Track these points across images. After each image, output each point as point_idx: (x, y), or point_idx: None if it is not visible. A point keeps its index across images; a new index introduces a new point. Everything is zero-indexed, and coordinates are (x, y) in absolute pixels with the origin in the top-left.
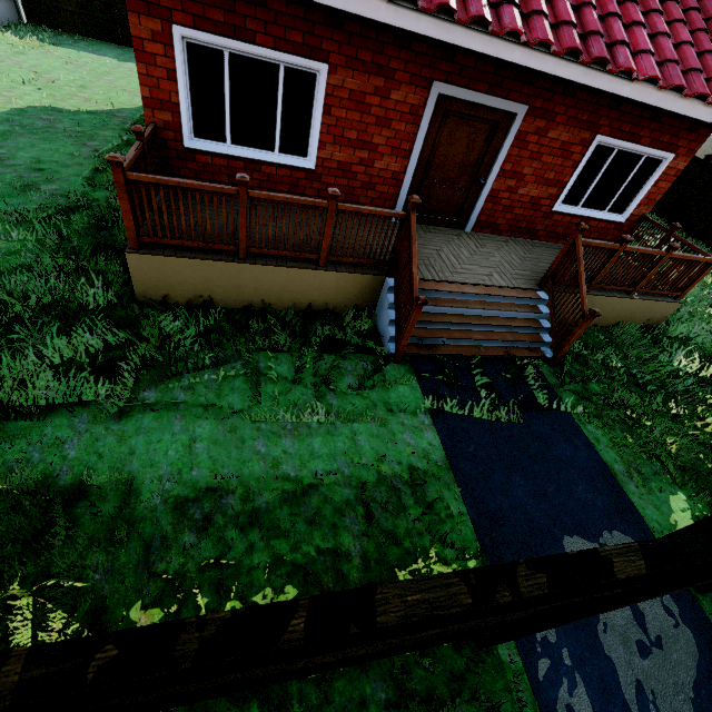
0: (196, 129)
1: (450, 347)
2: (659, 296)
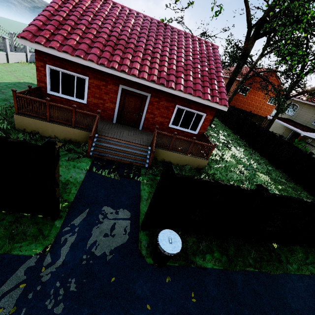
0: (51, 89)
1: (110, 157)
2: (200, 157)
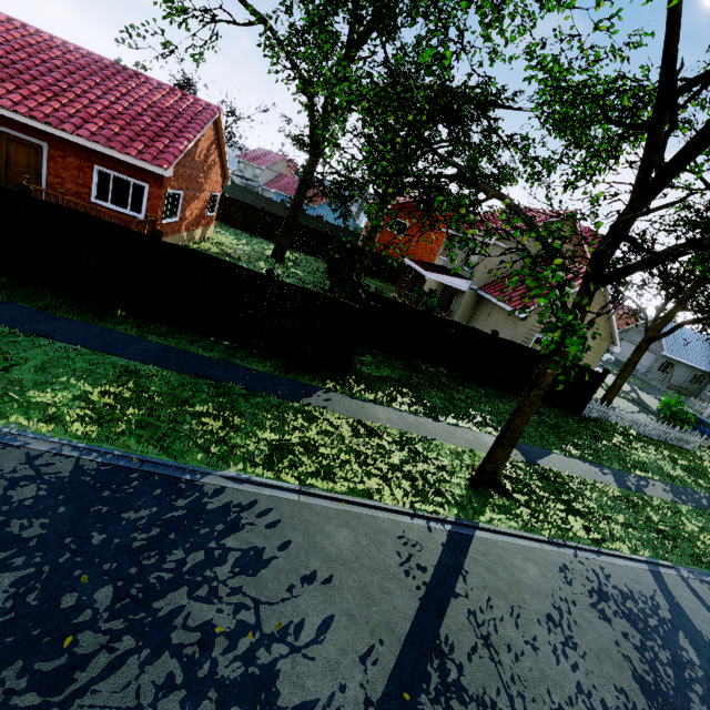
0: None
1: None
2: None
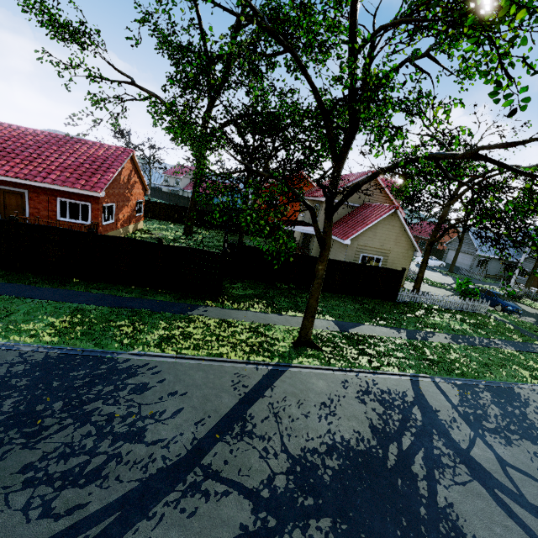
0: None
1: None
2: None
